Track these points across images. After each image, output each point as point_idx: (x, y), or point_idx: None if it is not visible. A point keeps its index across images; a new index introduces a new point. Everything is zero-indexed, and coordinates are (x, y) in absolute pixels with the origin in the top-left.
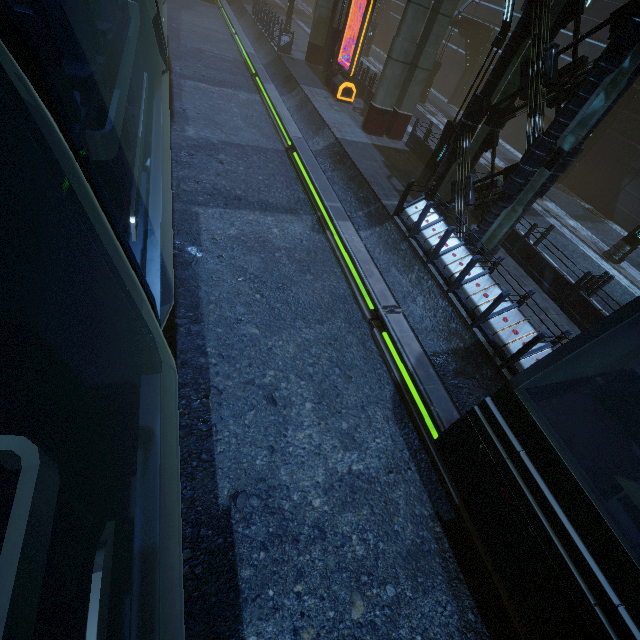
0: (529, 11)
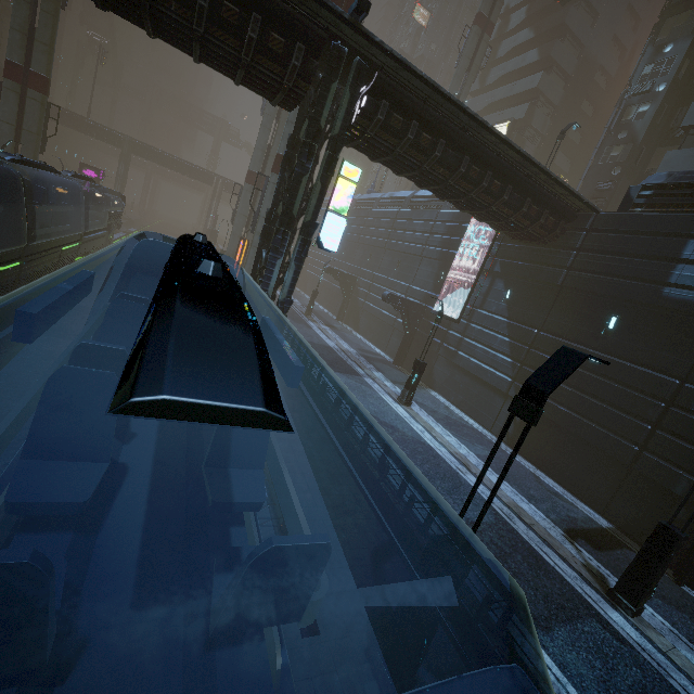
0: (261, 239)
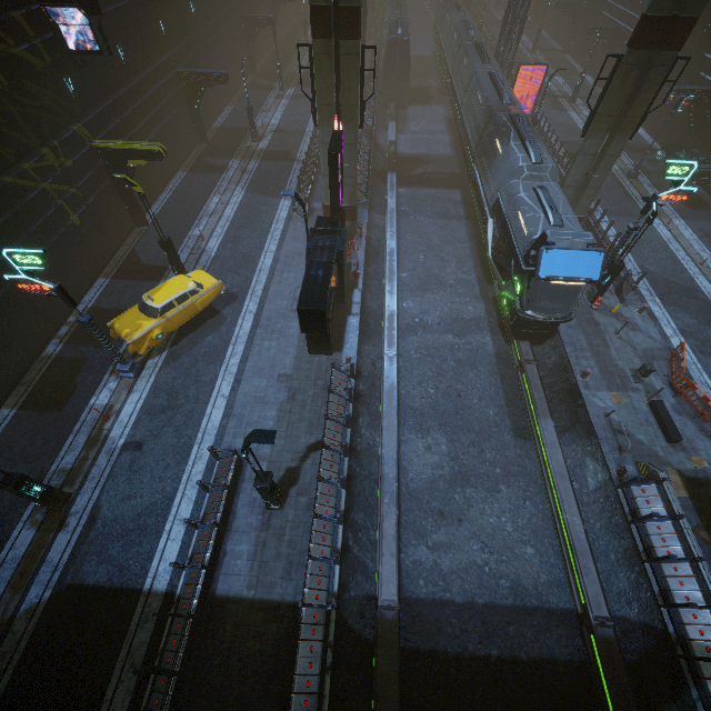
0: None
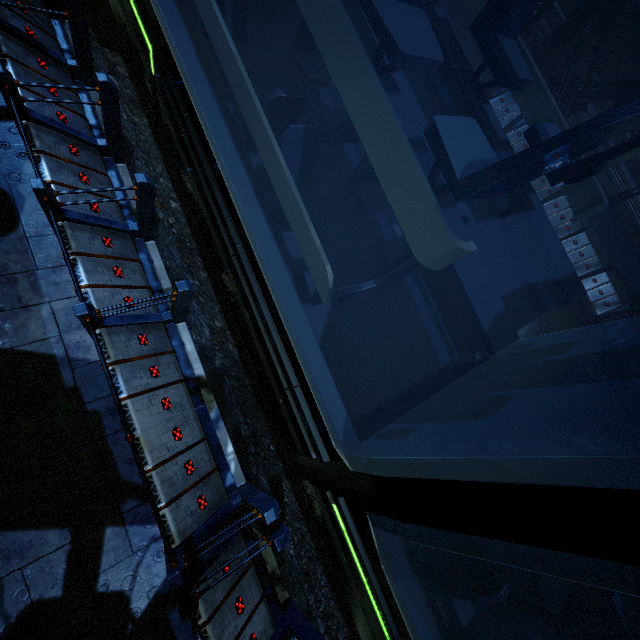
0: None
